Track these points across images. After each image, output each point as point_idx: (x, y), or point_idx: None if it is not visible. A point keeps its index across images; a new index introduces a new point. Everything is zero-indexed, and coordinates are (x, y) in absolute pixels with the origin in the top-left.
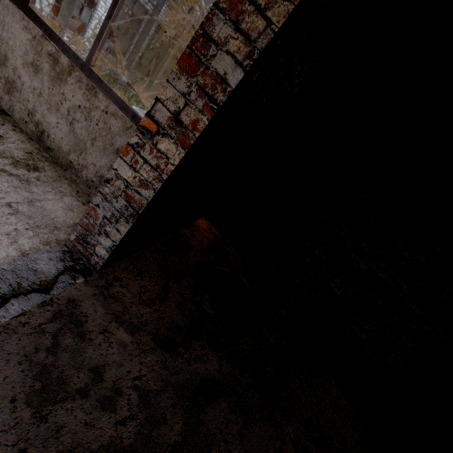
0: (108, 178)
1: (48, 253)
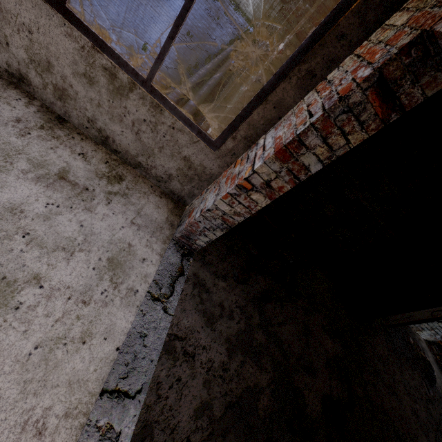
0: (209, 209)
1: (170, 250)
